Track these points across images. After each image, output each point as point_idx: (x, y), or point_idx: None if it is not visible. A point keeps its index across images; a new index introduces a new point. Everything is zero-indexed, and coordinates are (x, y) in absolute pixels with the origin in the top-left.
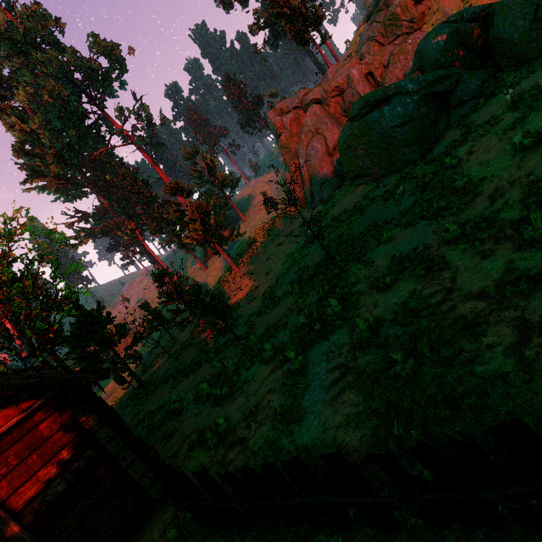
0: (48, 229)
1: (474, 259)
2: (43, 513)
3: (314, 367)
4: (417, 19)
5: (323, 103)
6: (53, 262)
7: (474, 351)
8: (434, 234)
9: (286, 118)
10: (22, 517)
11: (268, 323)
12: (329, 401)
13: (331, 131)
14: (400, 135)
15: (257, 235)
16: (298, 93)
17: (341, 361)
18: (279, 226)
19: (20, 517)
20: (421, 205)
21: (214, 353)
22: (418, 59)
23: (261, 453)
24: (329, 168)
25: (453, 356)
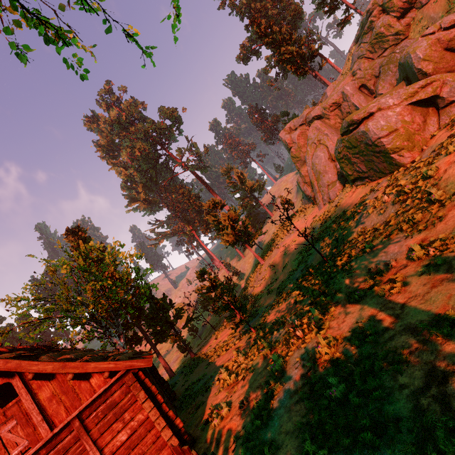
0: (129, 254)
1: (425, 286)
2: (115, 453)
3: (289, 371)
4: (402, 31)
5: (323, 118)
6: (136, 270)
7: (389, 388)
8: (407, 248)
9: (294, 134)
10: (104, 453)
11: (274, 318)
12: (289, 407)
13: (332, 140)
14: (386, 144)
15: (279, 230)
16: (302, 113)
17: (306, 371)
18: (296, 222)
19: (103, 452)
20: (402, 214)
21: (237, 339)
22: (402, 71)
23: (240, 440)
24: (332, 172)
25: (372, 390)
